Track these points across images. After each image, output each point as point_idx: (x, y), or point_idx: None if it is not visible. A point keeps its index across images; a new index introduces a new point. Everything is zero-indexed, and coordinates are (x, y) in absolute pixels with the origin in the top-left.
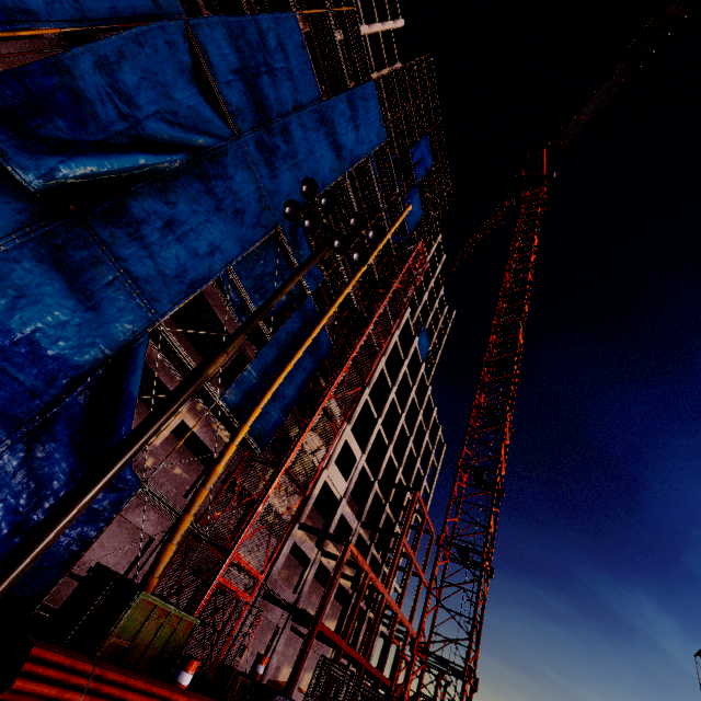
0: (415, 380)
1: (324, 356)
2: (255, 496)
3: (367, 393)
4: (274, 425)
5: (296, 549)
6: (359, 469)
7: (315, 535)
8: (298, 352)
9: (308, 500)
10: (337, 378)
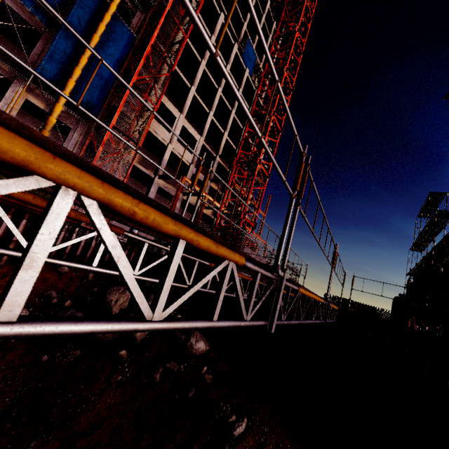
0: (241, 84)
1: (129, 46)
2: (98, 144)
3: (193, 91)
4: (98, 99)
5: (171, 197)
6: (200, 146)
7: (167, 178)
8: (93, 35)
9: (161, 162)
10: (141, 61)
